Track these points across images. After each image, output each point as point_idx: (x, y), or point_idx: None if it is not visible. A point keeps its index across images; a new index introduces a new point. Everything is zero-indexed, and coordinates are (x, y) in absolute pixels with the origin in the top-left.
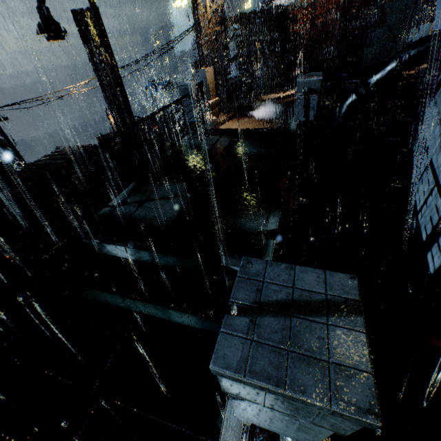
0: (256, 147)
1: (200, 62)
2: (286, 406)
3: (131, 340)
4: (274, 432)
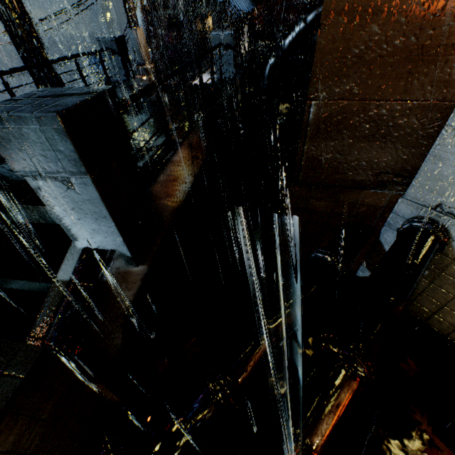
0: (172, 96)
1: (128, 21)
2: (39, 152)
3: (17, 239)
4: (104, 249)
